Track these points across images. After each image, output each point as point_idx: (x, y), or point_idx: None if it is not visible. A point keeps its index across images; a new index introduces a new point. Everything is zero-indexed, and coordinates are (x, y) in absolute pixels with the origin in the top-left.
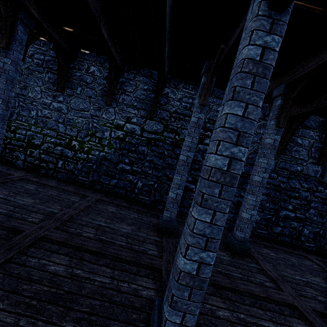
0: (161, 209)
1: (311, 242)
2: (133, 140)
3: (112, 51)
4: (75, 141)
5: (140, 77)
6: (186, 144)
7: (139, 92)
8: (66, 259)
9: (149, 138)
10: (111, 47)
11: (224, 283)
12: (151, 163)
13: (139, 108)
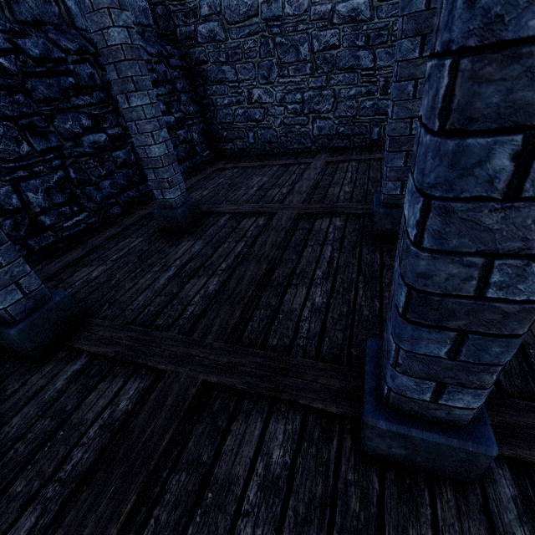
0: None
1: (206, 148)
2: None
3: None
4: None
5: None
6: None
7: None
8: None
9: None
10: None
11: (260, 271)
12: None
13: None
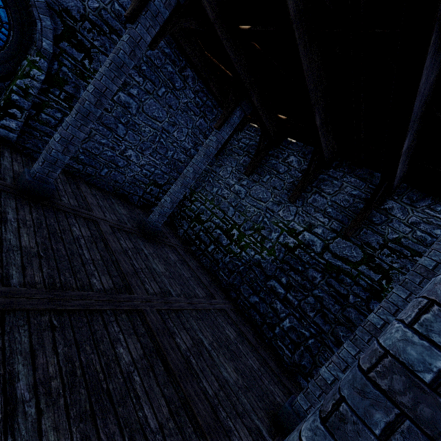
0: (303, 387)
1: None
2: (305, 256)
3: (321, 140)
4: (236, 230)
5: (351, 178)
6: (390, 298)
7: (342, 196)
8: (139, 351)
9: (332, 263)
10: (321, 135)
11: None
12: (318, 302)
13: (333, 216)
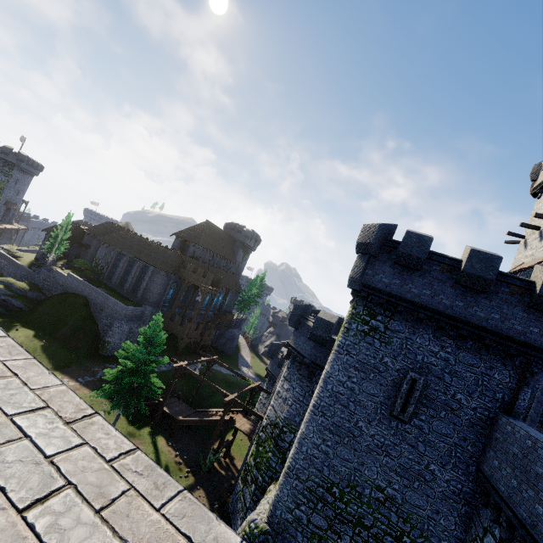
0: None
1: None
2: None
3: None
4: None
5: None
6: None
7: None
8: None
9: None
10: None
11: None
12: None
13: None
